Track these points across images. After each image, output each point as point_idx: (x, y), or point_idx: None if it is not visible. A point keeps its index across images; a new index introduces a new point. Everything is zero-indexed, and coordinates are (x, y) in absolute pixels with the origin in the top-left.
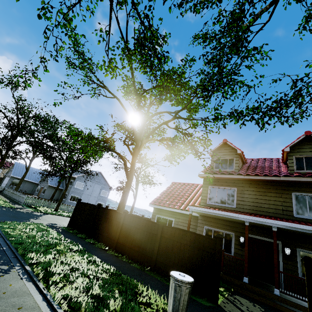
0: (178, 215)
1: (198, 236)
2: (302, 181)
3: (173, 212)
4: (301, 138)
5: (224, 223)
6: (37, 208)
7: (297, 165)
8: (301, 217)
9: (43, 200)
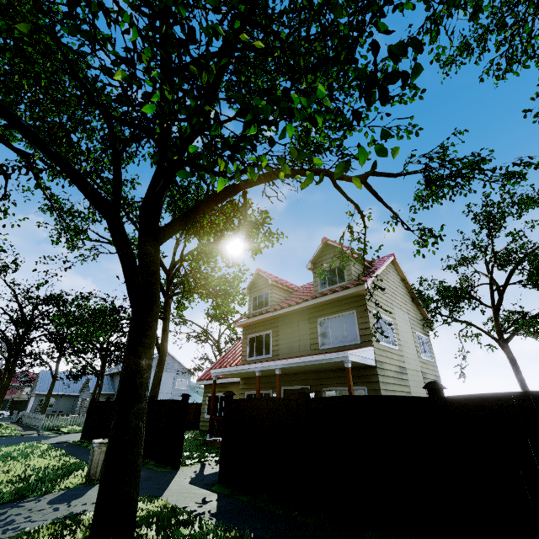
0: (229, 387)
1: (172, 403)
2: (319, 302)
3: (223, 385)
4: (319, 248)
5: (262, 380)
6: (61, 429)
7: (321, 283)
8: (325, 348)
9: (70, 416)
